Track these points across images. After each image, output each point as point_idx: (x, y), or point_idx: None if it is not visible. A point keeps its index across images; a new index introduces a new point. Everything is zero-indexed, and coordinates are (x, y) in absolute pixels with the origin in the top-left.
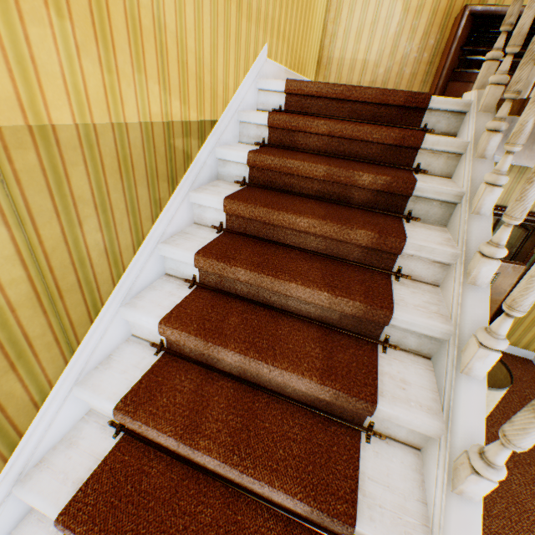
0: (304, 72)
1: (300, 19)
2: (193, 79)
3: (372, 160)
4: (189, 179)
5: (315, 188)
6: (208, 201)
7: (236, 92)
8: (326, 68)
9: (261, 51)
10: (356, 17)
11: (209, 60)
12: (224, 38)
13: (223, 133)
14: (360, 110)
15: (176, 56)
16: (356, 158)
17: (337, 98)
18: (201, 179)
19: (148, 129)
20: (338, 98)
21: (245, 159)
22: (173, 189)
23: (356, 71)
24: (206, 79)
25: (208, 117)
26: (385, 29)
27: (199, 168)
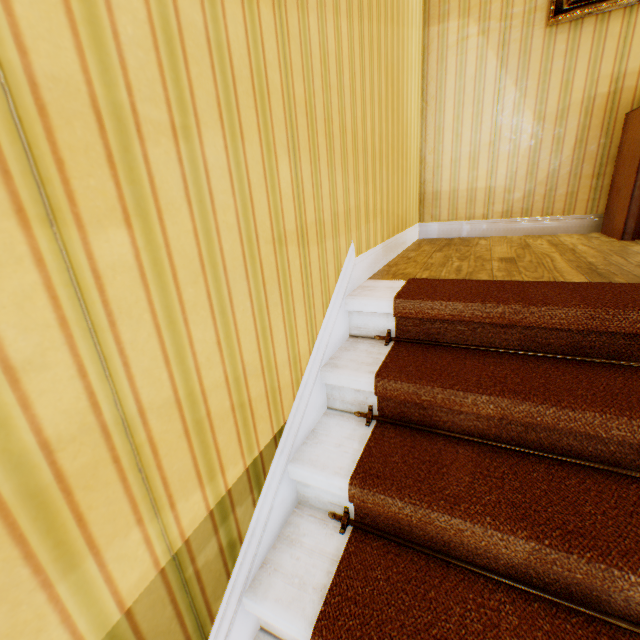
0: (405, 223)
1: (392, 175)
2: (226, 420)
3: (611, 462)
4: (239, 577)
5: (503, 559)
6: (280, 622)
7: (313, 348)
8: (432, 204)
9: (345, 258)
10: (465, 141)
11: (256, 359)
12: (281, 301)
13: (299, 426)
14: (543, 336)
15: (180, 427)
16: (569, 453)
17: (493, 322)
18: (264, 543)
19: (117, 631)
20: (494, 322)
21: (343, 490)
22: (204, 638)
23: (478, 202)
24: (255, 390)
25: (267, 436)
26: (513, 146)
27: (258, 533)
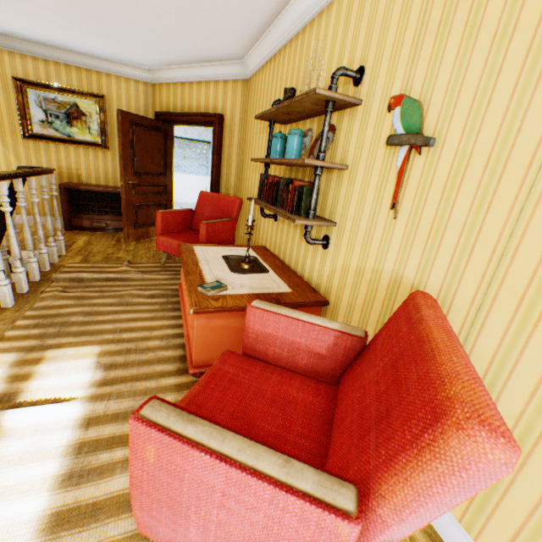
0: None
1: None
2: None
3: None
4: None
5: None
6: None
7: None
8: None
9: None
10: None
11: None
12: None
13: None
14: None
15: None
16: None
17: None
18: None
19: None
20: None
21: None
22: None
23: None
24: None
25: None
26: None
27: None
